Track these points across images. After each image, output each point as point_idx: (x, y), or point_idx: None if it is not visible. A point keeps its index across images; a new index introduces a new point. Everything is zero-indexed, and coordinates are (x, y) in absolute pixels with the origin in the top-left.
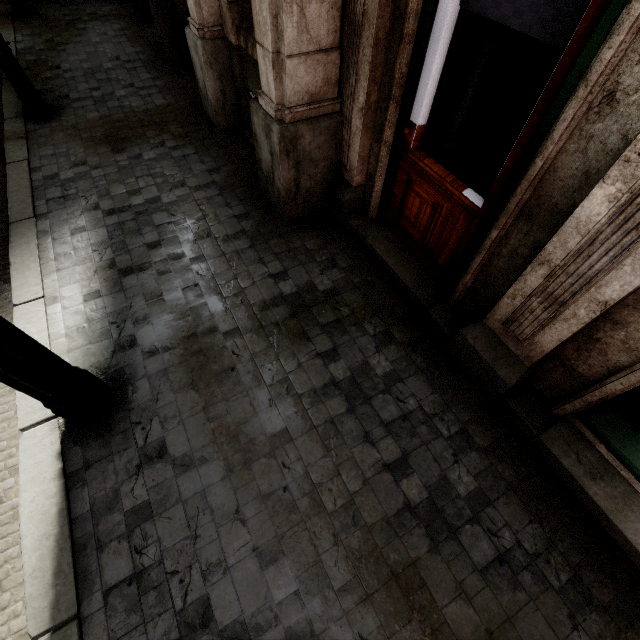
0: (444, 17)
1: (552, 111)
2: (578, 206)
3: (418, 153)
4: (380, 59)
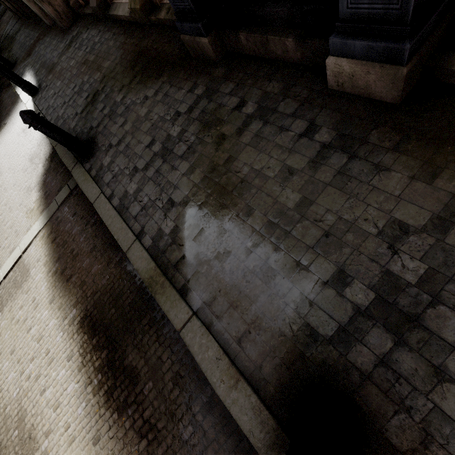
0: None
1: None
2: None
3: None
4: None
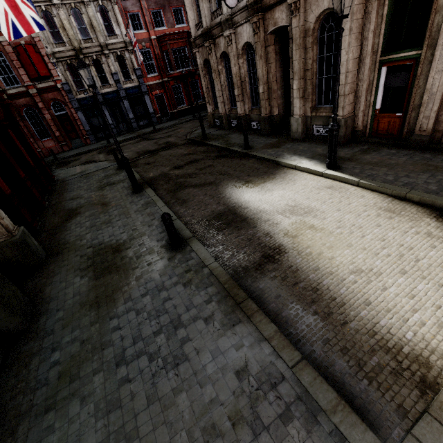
0: (380, 89)
1: (410, 92)
2: (422, 100)
3: (379, 114)
4: (365, 101)
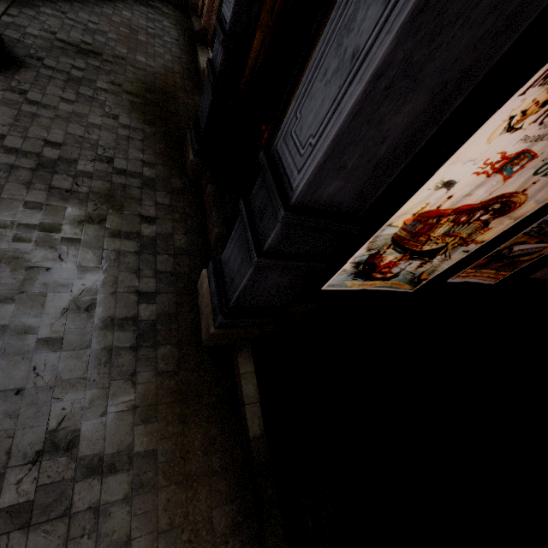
0: None
1: None
2: None
3: None
4: None
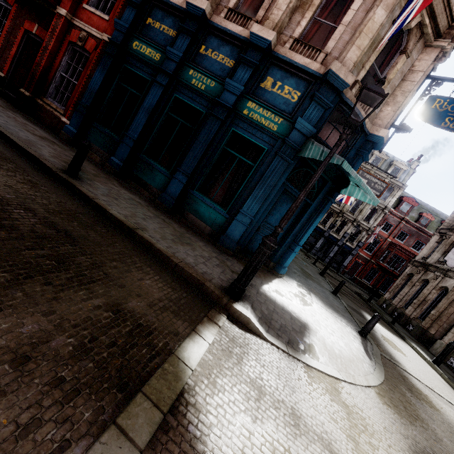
0: None
1: None
2: None
3: None
4: None
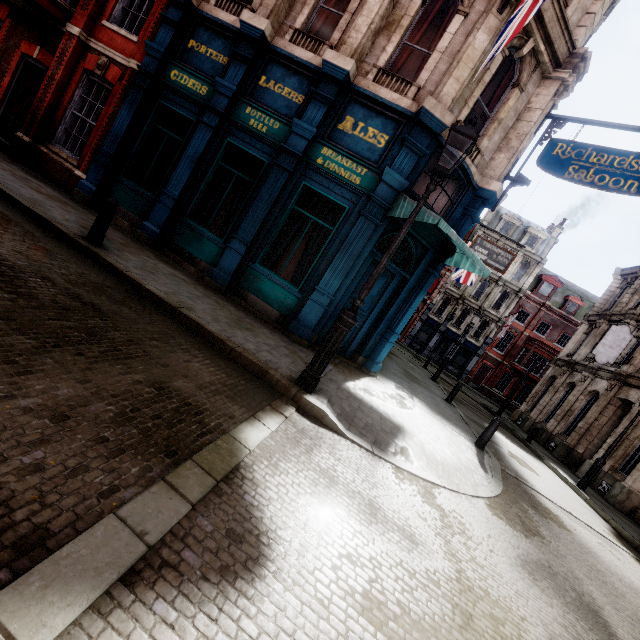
0: None
1: None
2: None
3: None
4: None
